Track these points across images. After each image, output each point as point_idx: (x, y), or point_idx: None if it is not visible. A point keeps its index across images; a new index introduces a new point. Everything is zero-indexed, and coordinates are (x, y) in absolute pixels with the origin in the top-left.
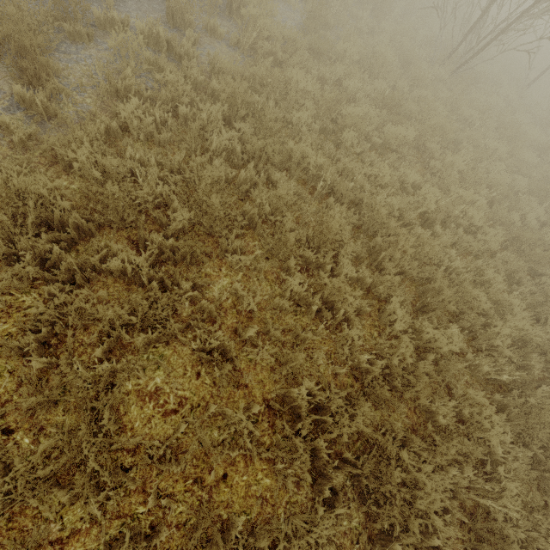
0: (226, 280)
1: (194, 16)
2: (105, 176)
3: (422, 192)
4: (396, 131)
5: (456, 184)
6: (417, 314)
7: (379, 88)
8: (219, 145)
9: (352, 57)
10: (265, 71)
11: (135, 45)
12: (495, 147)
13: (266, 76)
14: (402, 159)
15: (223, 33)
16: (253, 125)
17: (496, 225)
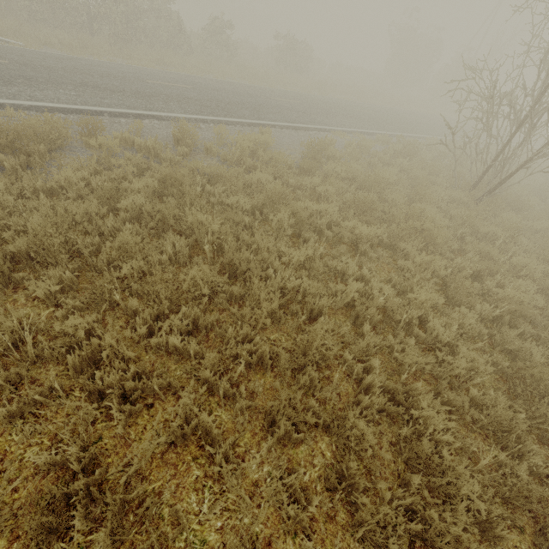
0: (28, 310)
1: (194, 141)
2: (2, 209)
3: (350, 280)
4: (355, 226)
5: (431, 289)
6: (265, 435)
7: (362, 197)
8: (131, 207)
9: (340, 174)
10: (223, 170)
11: (111, 144)
12: (521, 264)
13: (225, 173)
14: (366, 256)
15: (216, 153)
16: (179, 200)
17: (494, 352)
